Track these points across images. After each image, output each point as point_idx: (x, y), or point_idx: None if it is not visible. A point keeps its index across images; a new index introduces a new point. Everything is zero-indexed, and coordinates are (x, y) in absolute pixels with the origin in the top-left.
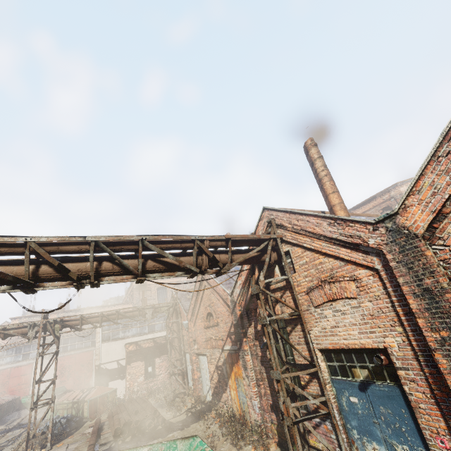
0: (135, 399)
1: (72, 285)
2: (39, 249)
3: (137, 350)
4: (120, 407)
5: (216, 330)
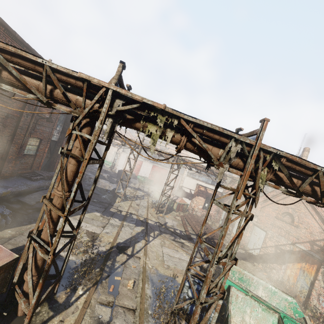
0: (199, 217)
1: (315, 203)
2: (321, 178)
3: (204, 191)
4: (192, 217)
5: (292, 228)
